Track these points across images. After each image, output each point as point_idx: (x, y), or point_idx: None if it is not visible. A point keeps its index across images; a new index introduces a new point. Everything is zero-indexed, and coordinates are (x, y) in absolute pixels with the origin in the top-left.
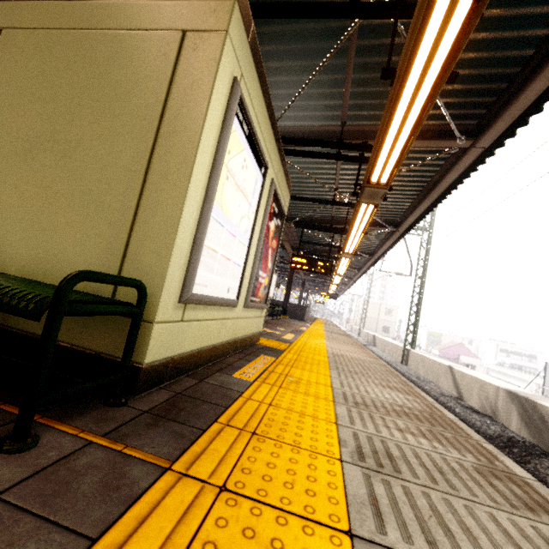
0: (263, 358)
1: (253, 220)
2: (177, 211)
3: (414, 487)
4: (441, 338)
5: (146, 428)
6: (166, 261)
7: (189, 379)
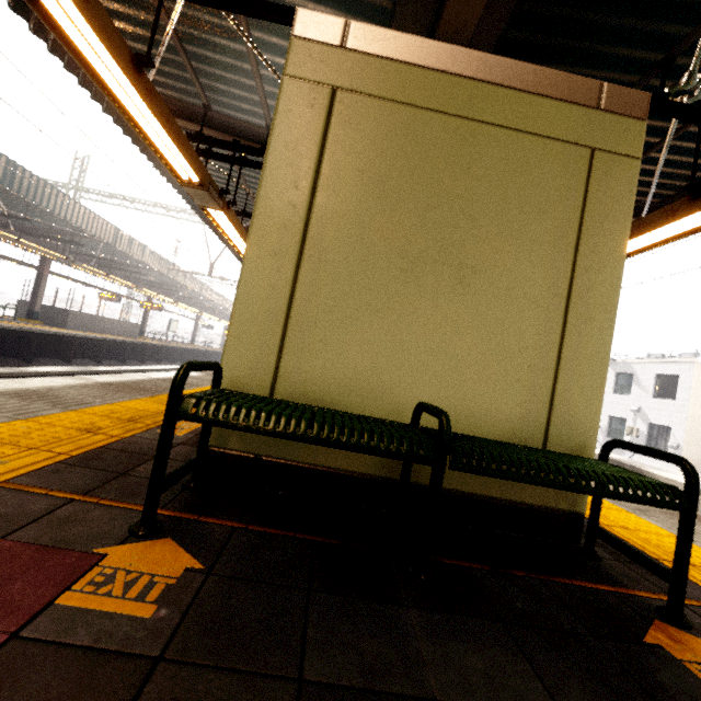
0: None
1: None
2: (605, 357)
3: None
4: None
5: (657, 579)
6: (598, 409)
7: None
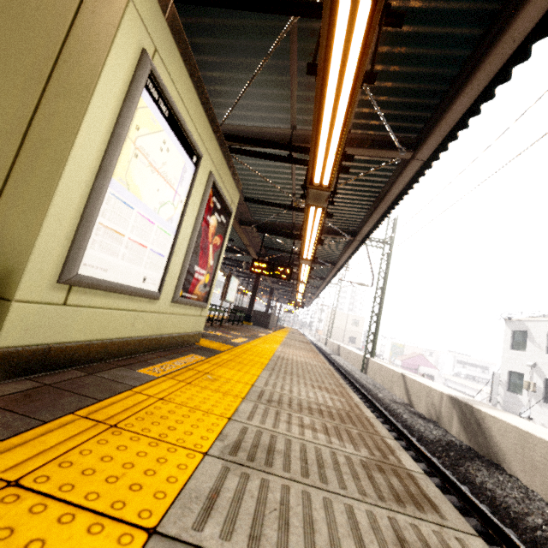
0: (192, 357)
1: (182, 209)
2: (55, 178)
3: (277, 480)
4: (404, 349)
5: None
6: (35, 232)
7: (75, 372)
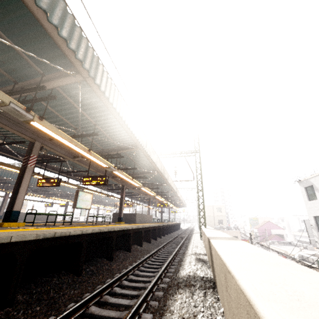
0: None
1: None
2: None
3: None
4: (258, 220)
5: None
6: None
7: None
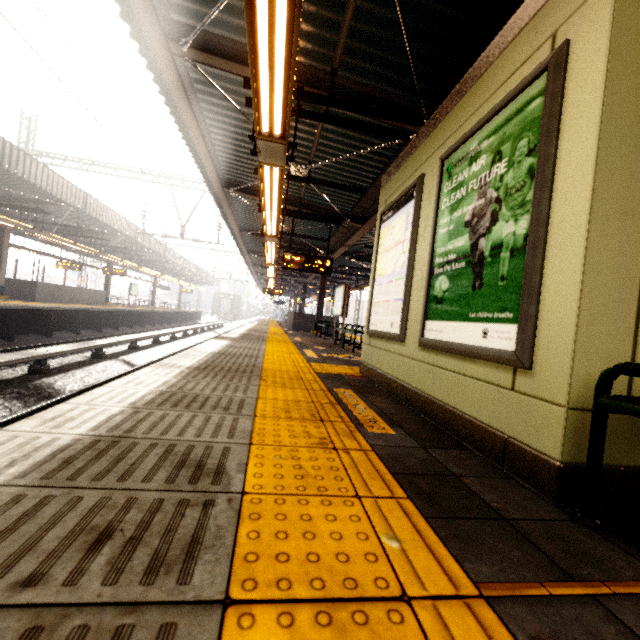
0: None
1: None
2: None
3: None
4: None
5: None
6: None
7: None
